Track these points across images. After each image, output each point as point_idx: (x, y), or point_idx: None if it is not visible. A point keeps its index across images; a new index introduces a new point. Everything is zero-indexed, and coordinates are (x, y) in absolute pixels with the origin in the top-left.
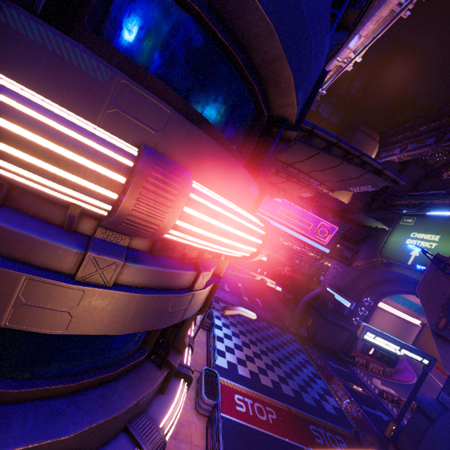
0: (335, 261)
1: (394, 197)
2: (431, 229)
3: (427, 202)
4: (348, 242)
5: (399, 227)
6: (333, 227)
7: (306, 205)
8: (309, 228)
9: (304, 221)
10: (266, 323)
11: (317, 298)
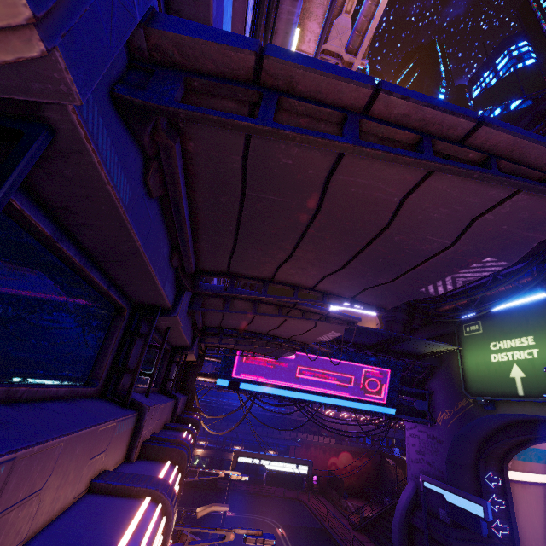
0: (409, 423)
1: (435, 304)
2: (512, 330)
3: (478, 298)
4: (411, 385)
5: (467, 341)
6: (383, 371)
7: (333, 351)
8: (351, 384)
9: (339, 376)
10: None
11: (415, 505)
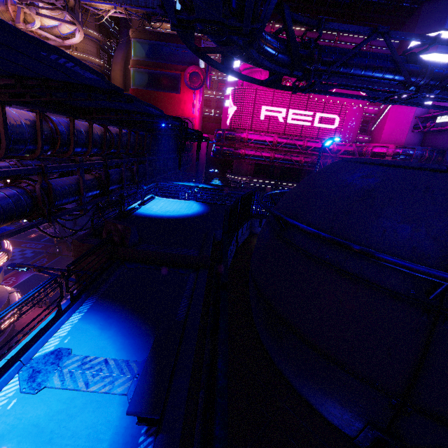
0: None
1: None
2: None
3: None
4: None
5: None
6: None
7: None
8: None
9: None
10: None
11: None
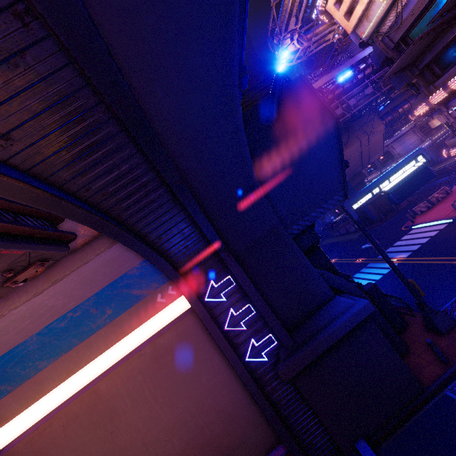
0: None
1: None
2: None
3: None
4: None
5: None
6: None
7: None
8: None
9: None
10: None
11: None
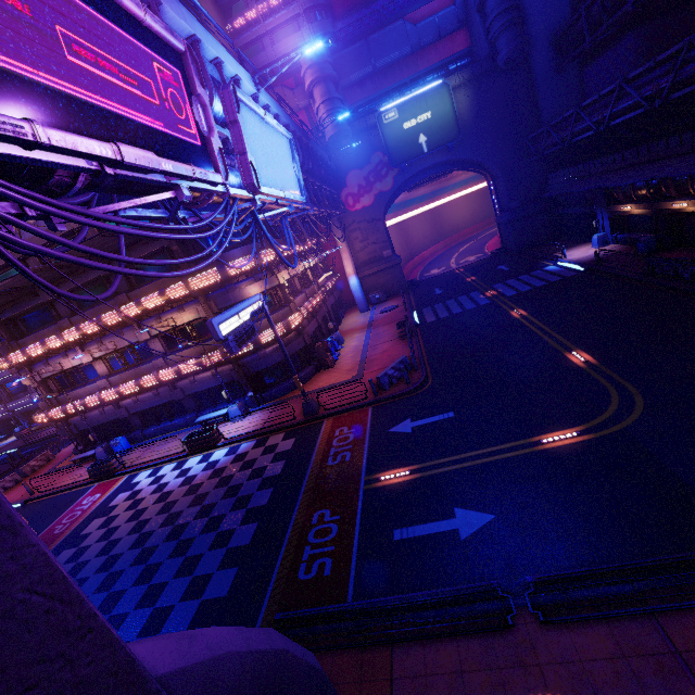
0: None
1: None
2: None
3: None
4: None
5: None
6: None
7: None
8: None
9: None
10: (251, 542)
11: None
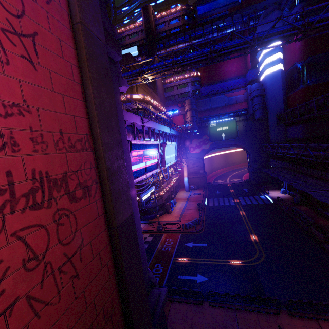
0: None
1: None
2: None
3: None
4: None
5: None
6: None
7: None
8: None
9: None
10: None
11: None
